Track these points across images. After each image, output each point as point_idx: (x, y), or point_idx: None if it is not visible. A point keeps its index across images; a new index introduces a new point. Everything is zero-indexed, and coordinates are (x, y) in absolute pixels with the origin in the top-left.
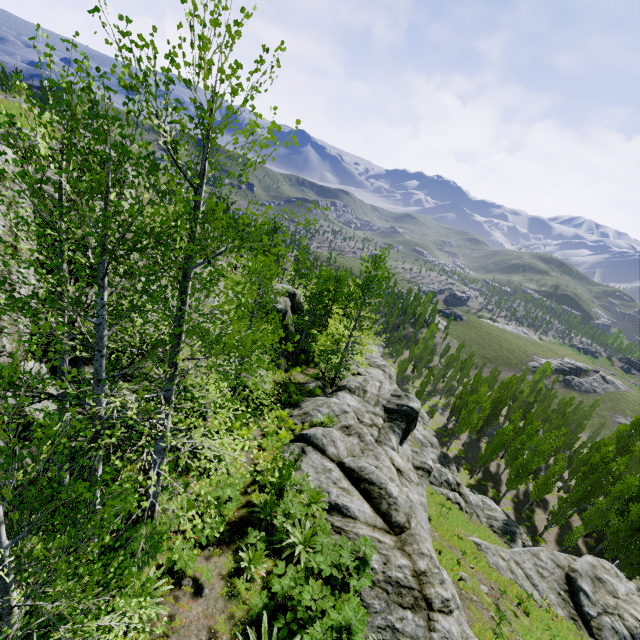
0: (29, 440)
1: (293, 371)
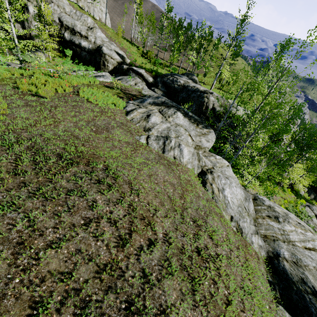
0: None
1: (314, 201)
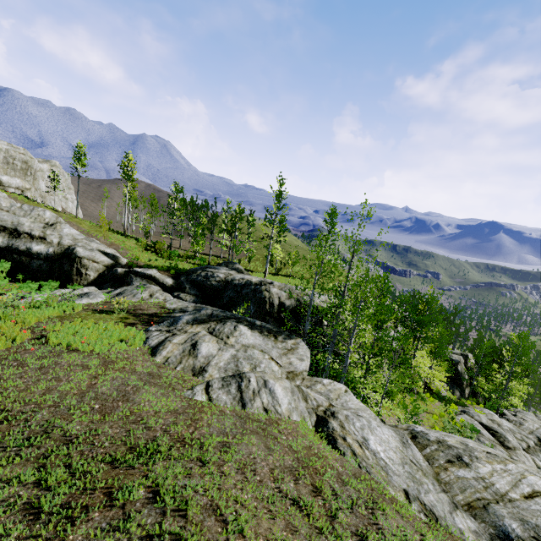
0: None
1: (464, 400)
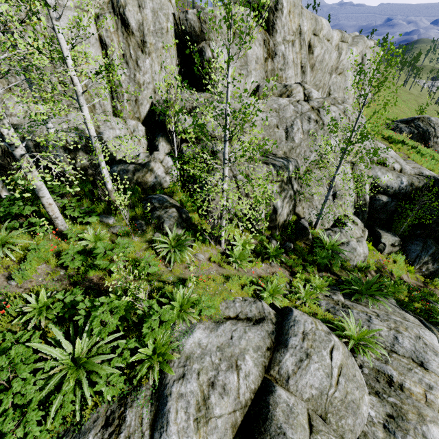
0: None
1: None
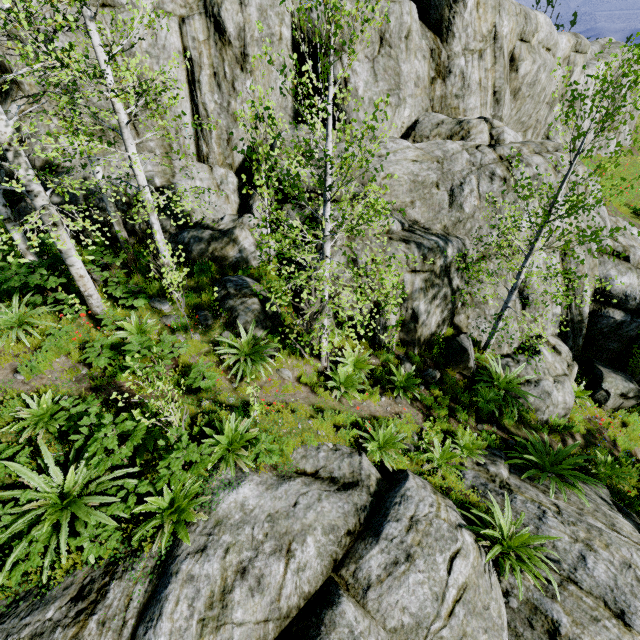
0: (165, 212)
1: None
